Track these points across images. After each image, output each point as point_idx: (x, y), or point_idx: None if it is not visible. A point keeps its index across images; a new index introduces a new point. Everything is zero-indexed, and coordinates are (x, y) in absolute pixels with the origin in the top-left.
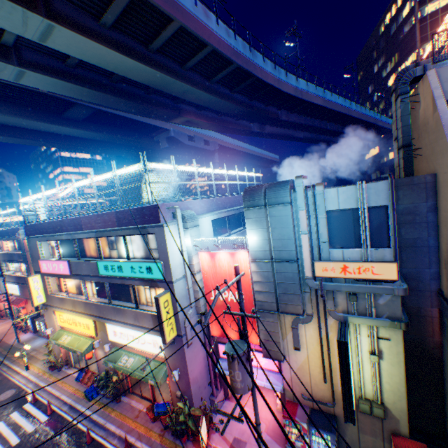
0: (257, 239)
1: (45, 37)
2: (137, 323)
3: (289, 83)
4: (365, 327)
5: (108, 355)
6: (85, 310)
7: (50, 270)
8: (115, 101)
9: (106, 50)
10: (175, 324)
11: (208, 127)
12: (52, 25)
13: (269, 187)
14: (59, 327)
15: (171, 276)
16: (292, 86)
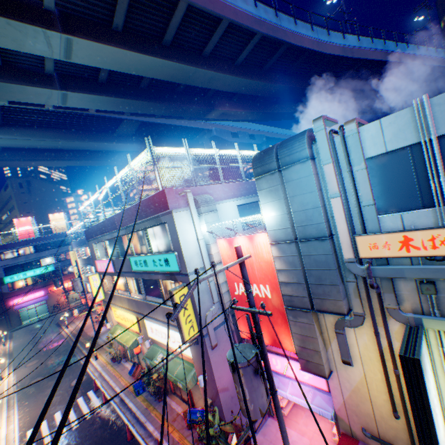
0: (275, 214)
1: (69, 53)
2: (165, 319)
3: (333, 43)
4: None
5: (147, 352)
6: (129, 306)
7: (102, 269)
8: (147, 106)
9: (121, 52)
10: (196, 322)
11: (245, 117)
12: (70, 39)
13: (281, 144)
14: (116, 322)
15: (185, 268)
16: (337, 45)
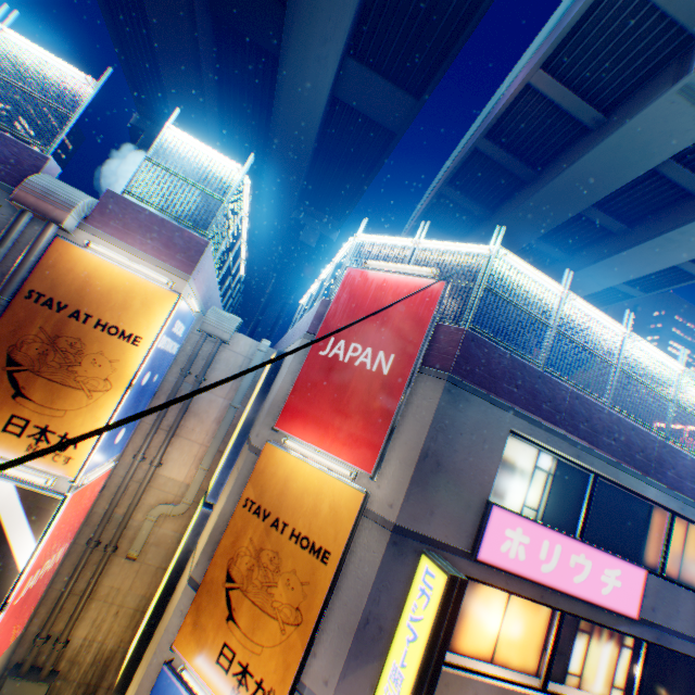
0: None
1: None
2: None
3: None
4: None
5: None
6: None
7: (535, 567)
8: (547, 219)
9: None
10: None
11: None
12: None
13: None
14: None
15: None
16: None
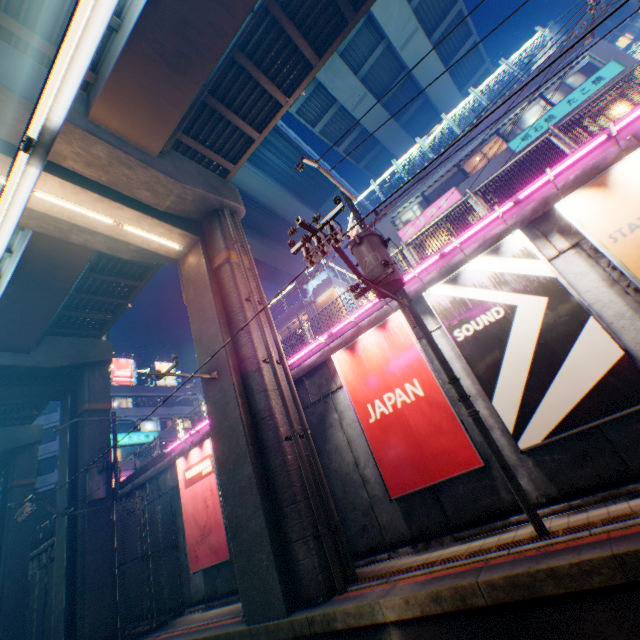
0: None
1: (405, 45)
2: None
3: None
4: None
5: None
6: None
7: (419, 227)
8: (401, 140)
9: (433, 56)
10: None
11: None
12: (417, 29)
13: None
14: None
15: (631, 62)
16: None
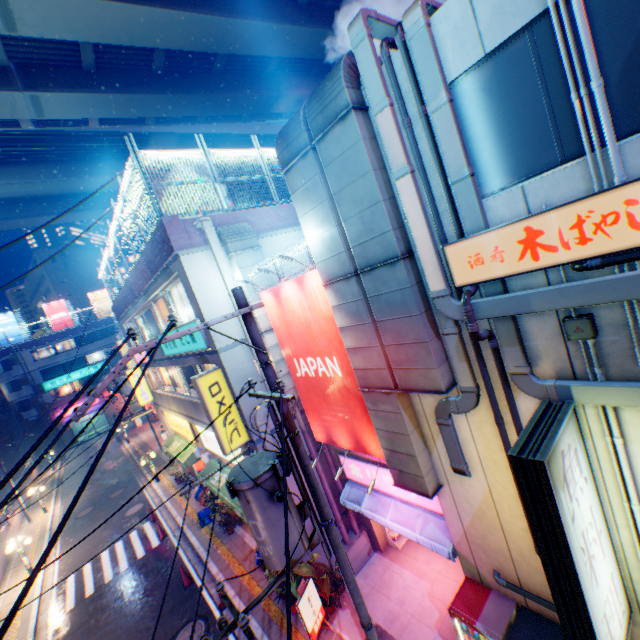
0: (320, 231)
1: (10, 20)
2: None
3: None
4: (639, 416)
5: (204, 469)
6: (177, 407)
7: (140, 359)
8: (171, 103)
9: (92, 4)
10: (242, 423)
11: None
12: None
13: (311, 96)
14: (174, 431)
15: (213, 342)
16: None
